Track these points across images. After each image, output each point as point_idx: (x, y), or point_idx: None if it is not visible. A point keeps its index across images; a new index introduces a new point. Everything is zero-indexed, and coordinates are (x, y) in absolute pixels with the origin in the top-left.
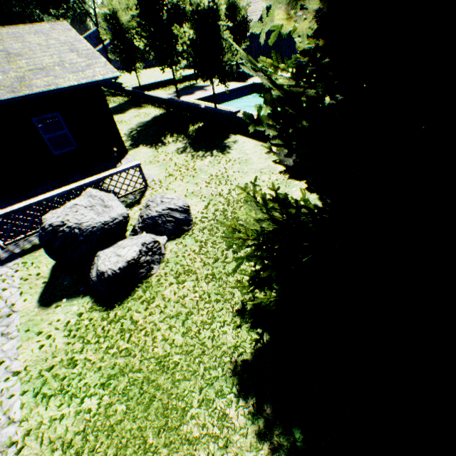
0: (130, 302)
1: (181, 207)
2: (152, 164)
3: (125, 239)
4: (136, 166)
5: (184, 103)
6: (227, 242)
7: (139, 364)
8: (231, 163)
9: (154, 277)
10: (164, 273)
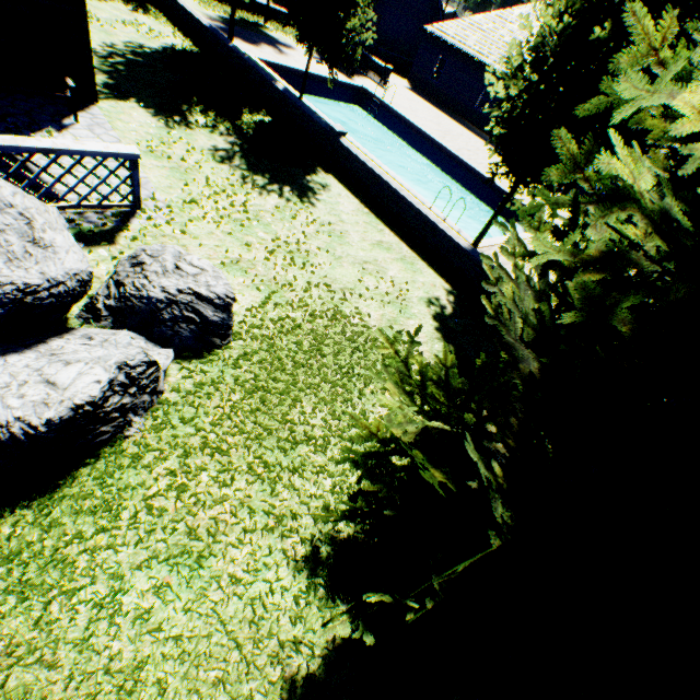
0: (59, 505)
1: (220, 298)
2: (153, 156)
3: (68, 331)
4: (128, 157)
5: (242, 57)
6: (346, 451)
7: (65, 694)
8: (315, 227)
9: (131, 445)
10: (158, 442)
